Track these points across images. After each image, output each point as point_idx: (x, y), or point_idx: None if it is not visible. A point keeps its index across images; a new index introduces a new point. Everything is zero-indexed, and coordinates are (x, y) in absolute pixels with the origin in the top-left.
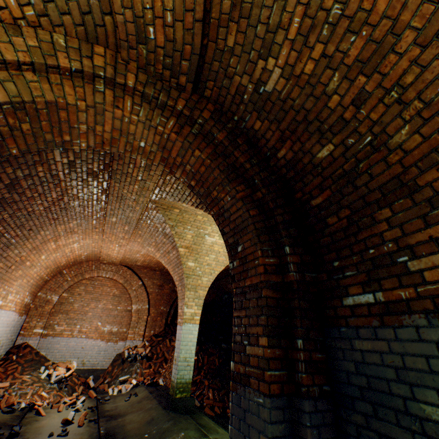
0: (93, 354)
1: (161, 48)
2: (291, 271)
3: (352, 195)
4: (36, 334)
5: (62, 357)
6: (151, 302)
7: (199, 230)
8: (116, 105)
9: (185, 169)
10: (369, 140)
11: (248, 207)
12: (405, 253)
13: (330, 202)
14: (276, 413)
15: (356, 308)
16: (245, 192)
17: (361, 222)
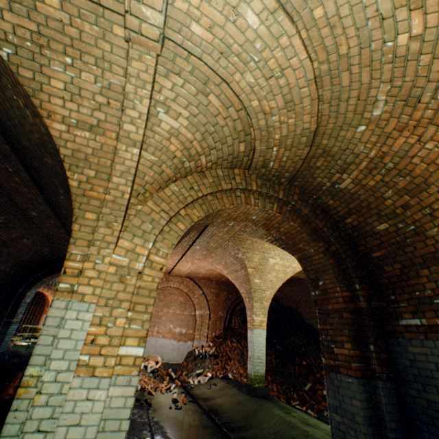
0: (169, 351)
1: (274, 169)
2: (361, 301)
3: (402, 256)
4: None
5: (146, 353)
6: (210, 308)
7: (264, 254)
8: (247, 202)
9: (279, 230)
10: (412, 228)
11: (327, 257)
12: (438, 298)
13: (386, 257)
14: (360, 387)
15: (408, 327)
16: (324, 247)
17: (409, 274)
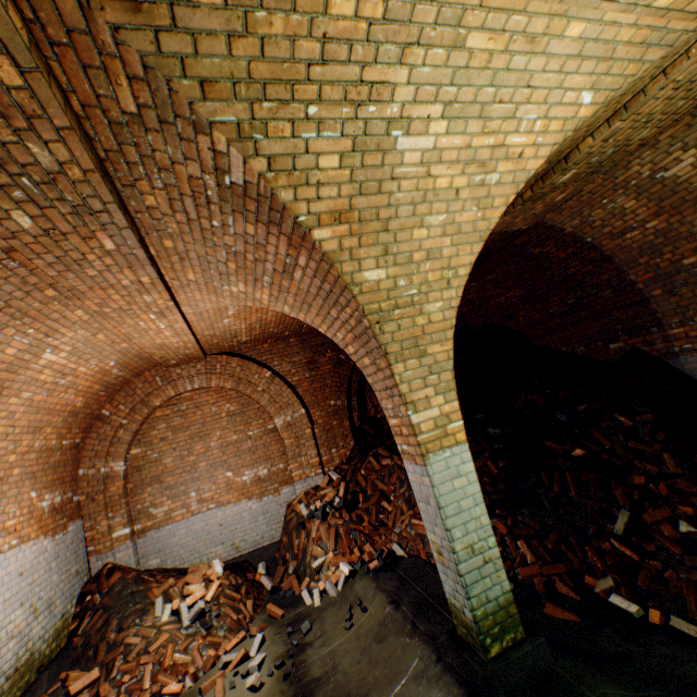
0: (246, 528)
1: None
2: None
3: None
4: (121, 539)
5: (193, 554)
6: (306, 400)
7: (360, 115)
8: None
9: None
10: None
11: None
12: None
13: None
14: None
15: None
16: None
17: None
